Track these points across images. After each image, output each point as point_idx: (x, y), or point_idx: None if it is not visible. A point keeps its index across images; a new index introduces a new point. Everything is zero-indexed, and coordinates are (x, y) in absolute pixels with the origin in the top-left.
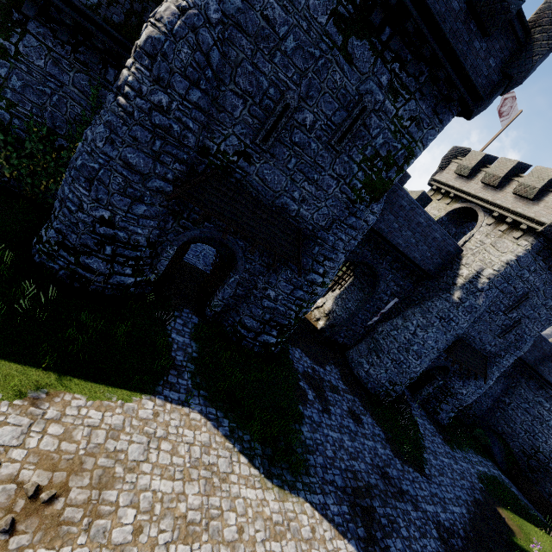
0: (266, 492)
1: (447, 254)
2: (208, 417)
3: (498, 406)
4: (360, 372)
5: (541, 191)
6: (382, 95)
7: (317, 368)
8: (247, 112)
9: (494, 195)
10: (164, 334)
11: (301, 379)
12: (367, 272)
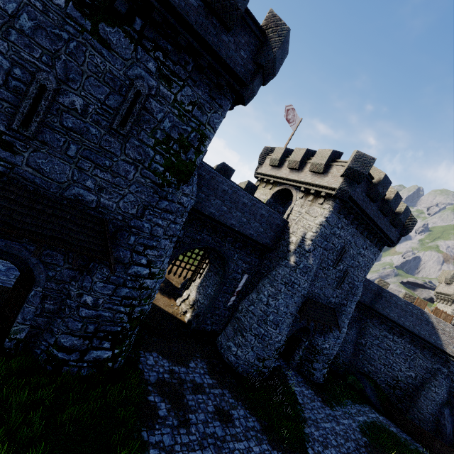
0: None
1: (277, 227)
2: None
3: (359, 349)
4: (229, 357)
5: (326, 165)
6: (154, 81)
7: (178, 369)
8: None
9: (298, 175)
10: None
11: (152, 392)
12: (218, 256)
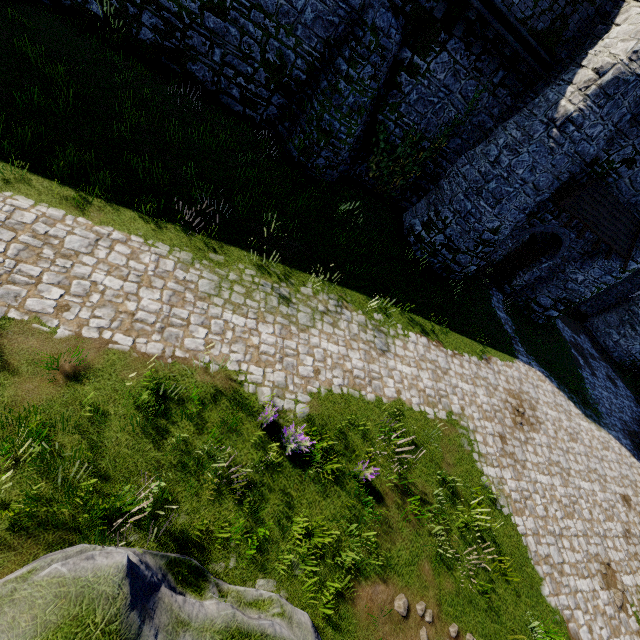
0: (589, 424)
1: None
2: (544, 375)
3: None
4: (607, 341)
5: None
6: None
7: (576, 337)
8: None
9: None
10: (493, 311)
11: (571, 348)
12: None
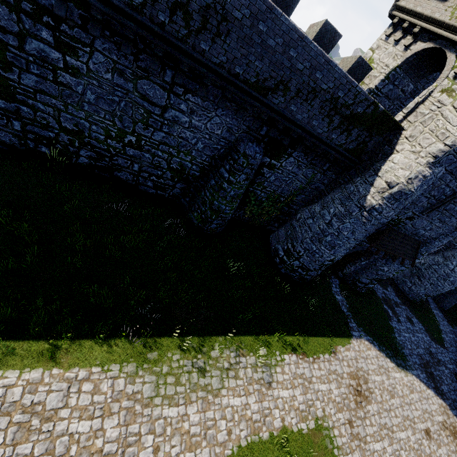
0: (400, 373)
1: None
2: (370, 342)
3: None
4: (404, 287)
5: None
6: None
7: (385, 292)
8: (426, 202)
9: None
10: (333, 297)
11: (383, 304)
12: None
